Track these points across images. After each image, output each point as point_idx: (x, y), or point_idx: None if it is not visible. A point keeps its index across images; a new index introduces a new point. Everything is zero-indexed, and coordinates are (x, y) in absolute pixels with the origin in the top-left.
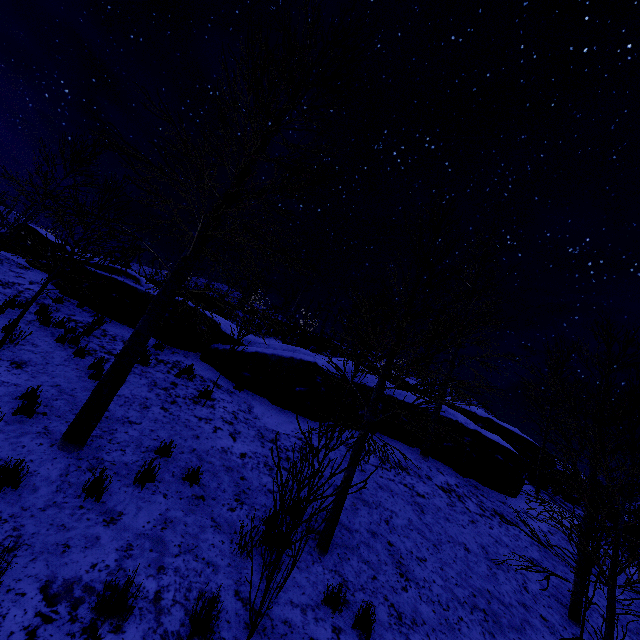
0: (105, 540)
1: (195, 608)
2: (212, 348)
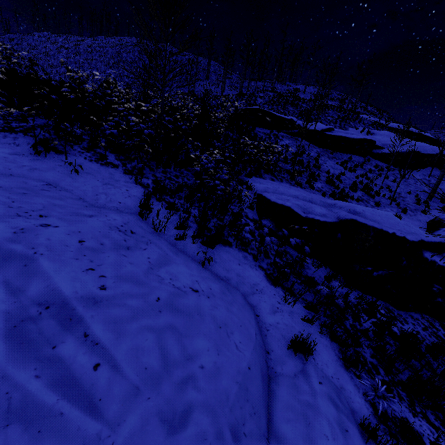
0: None
1: None
2: (376, 153)
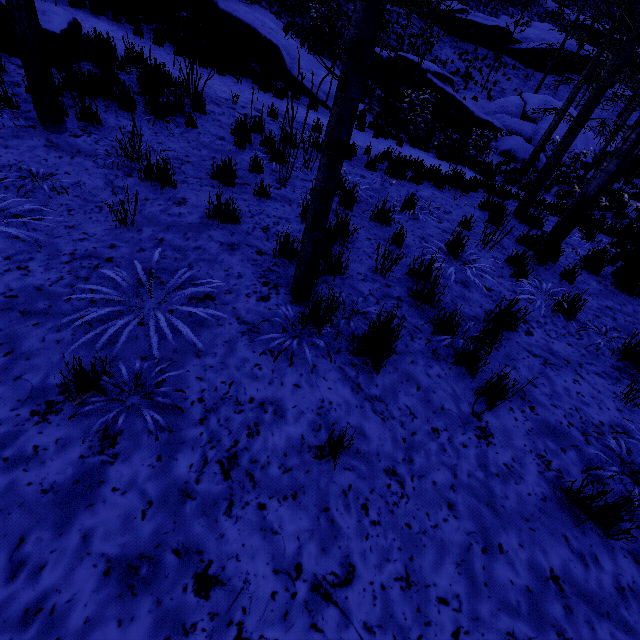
0: None
1: None
2: (510, 49)
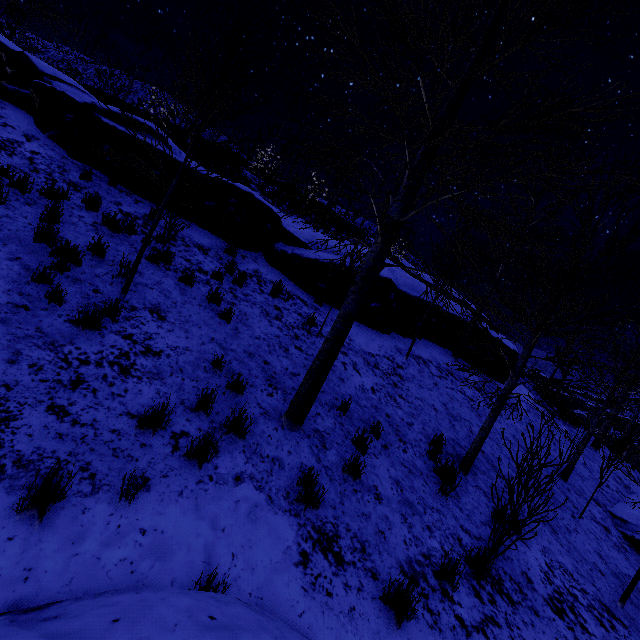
0: (391, 517)
1: (458, 550)
2: (278, 251)
